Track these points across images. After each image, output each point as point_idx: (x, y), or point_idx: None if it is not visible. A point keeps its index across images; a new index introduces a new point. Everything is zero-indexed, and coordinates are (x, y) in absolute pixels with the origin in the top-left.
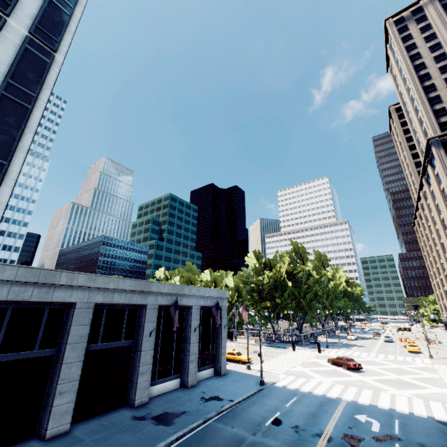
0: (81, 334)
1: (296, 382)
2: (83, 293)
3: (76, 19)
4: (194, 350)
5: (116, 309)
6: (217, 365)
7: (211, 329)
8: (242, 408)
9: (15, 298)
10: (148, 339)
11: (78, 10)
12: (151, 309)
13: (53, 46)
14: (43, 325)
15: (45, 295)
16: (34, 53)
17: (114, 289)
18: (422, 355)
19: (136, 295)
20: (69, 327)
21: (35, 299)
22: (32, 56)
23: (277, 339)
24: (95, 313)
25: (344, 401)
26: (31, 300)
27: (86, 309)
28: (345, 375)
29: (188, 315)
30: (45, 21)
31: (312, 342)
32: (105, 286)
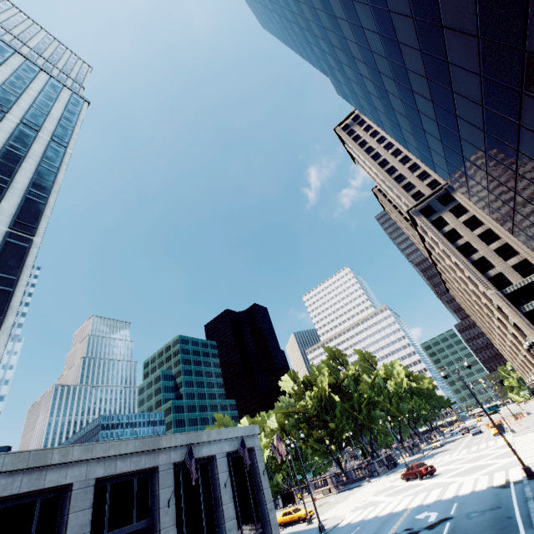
0: (82, 522)
1: (362, 513)
2: (80, 469)
3: (51, 204)
4: (230, 514)
5: (122, 482)
6: (267, 530)
7: (247, 481)
8: None
9: (1, 493)
10: (167, 511)
11: (52, 197)
12: (164, 471)
13: (31, 232)
14: (35, 524)
15: (35, 481)
16: (14, 243)
17: (116, 456)
18: (507, 433)
19: (143, 456)
20: (67, 516)
21: (25, 490)
22: (12, 246)
23: (349, 479)
24: (97, 494)
25: (409, 509)
26: (21, 492)
27: (86, 488)
28: (418, 485)
29: (214, 468)
30: (23, 215)
31: (391, 467)
32: (104, 454)
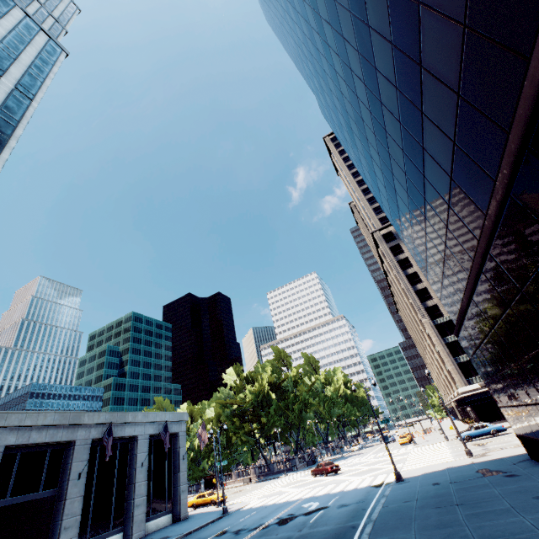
0: None
1: (265, 500)
2: None
3: (3, 160)
4: (141, 491)
5: (34, 452)
6: (176, 508)
7: (166, 463)
8: (190, 537)
9: None
10: (76, 483)
11: (6, 153)
12: (81, 445)
13: None
14: None
15: None
16: None
17: (31, 426)
18: (411, 444)
19: (61, 430)
20: None
21: None
22: None
23: (270, 471)
24: (4, 461)
25: (302, 499)
26: None
27: None
28: (321, 480)
29: (134, 448)
30: None
31: (310, 463)
32: (19, 423)
